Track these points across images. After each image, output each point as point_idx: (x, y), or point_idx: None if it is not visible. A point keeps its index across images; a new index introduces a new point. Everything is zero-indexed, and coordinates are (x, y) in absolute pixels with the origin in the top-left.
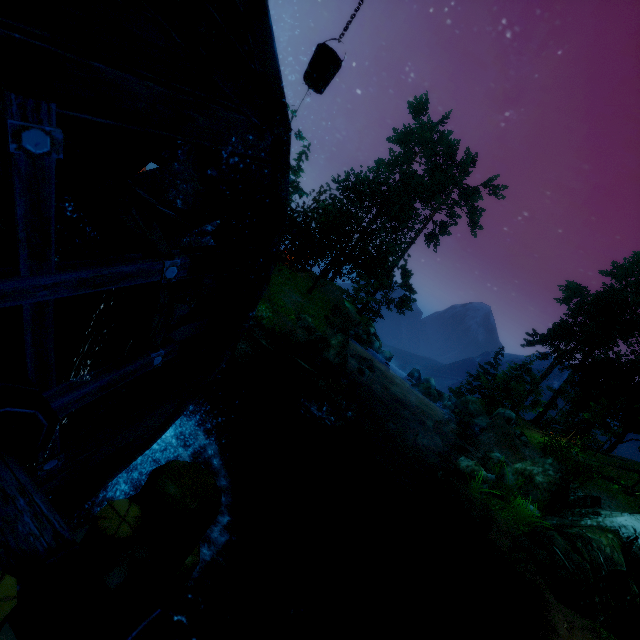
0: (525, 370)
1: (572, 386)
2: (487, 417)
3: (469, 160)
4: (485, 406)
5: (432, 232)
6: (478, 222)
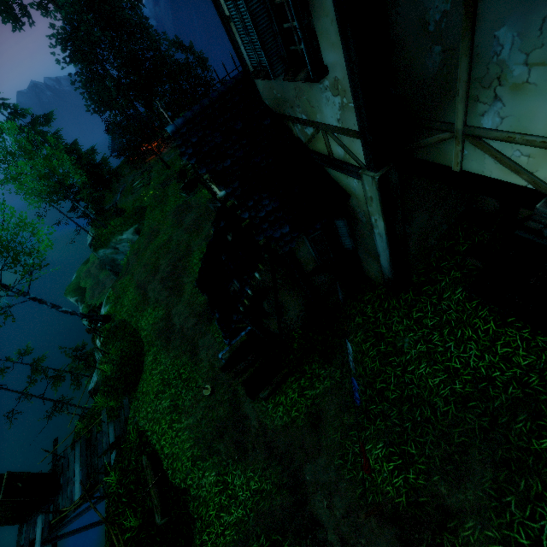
0: None
1: None
2: None
3: None
4: None
5: None
6: None
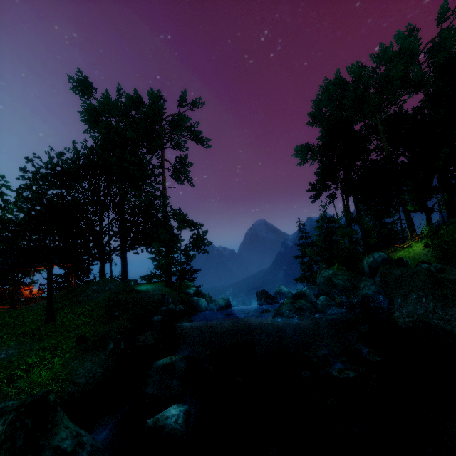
0: (327, 221)
1: (364, 204)
2: (366, 278)
3: (152, 91)
4: (347, 269)
5: (174, 169)
6: (202, 137)
